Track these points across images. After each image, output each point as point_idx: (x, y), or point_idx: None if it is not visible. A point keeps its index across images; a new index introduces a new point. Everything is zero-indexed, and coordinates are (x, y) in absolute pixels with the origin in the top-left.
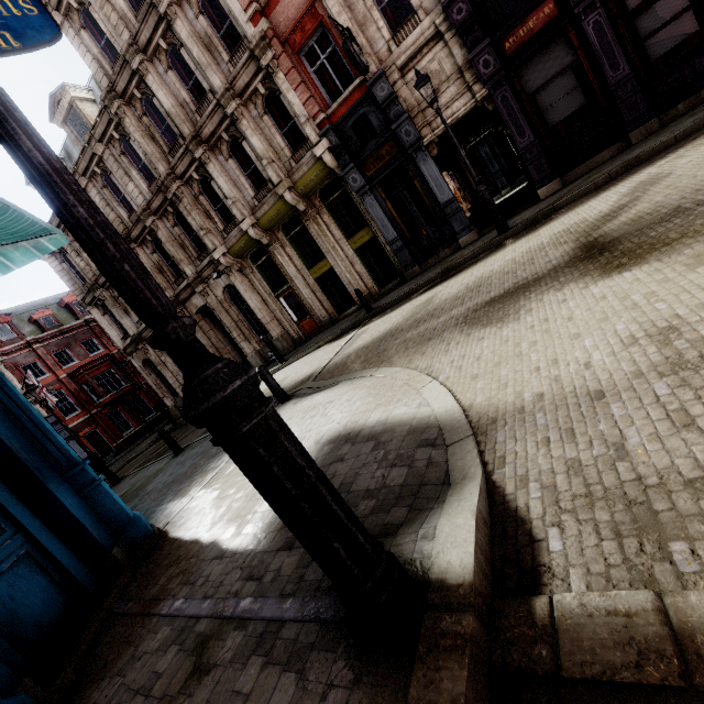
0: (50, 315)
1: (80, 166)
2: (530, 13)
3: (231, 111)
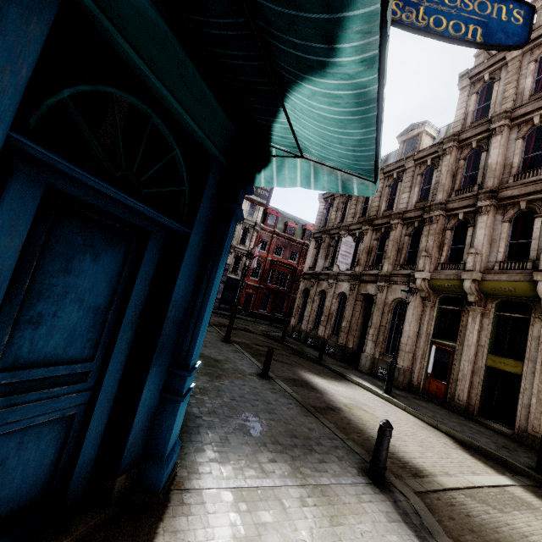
0: (294, 227)
1: (388, 168)
2: None
3: None
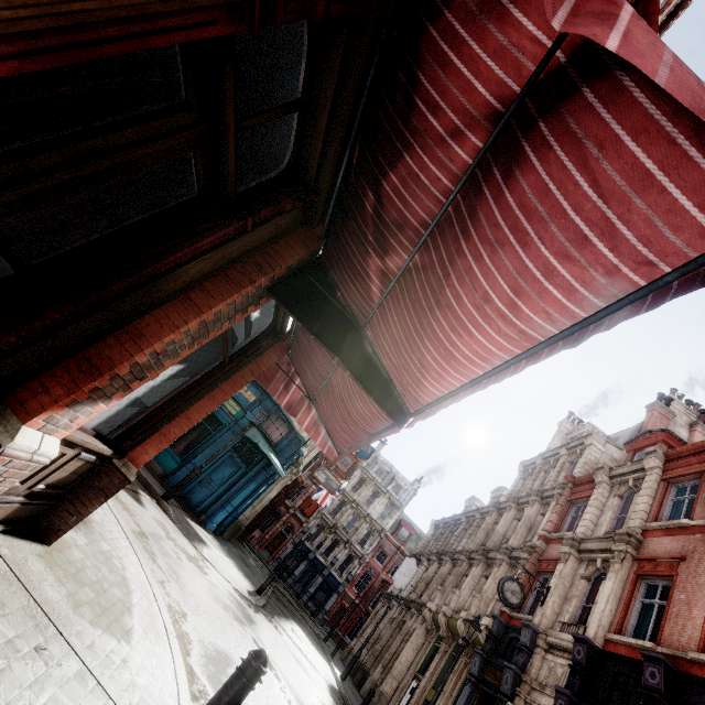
0: None
1: (469, 513)
2: None
3: (498, 557)
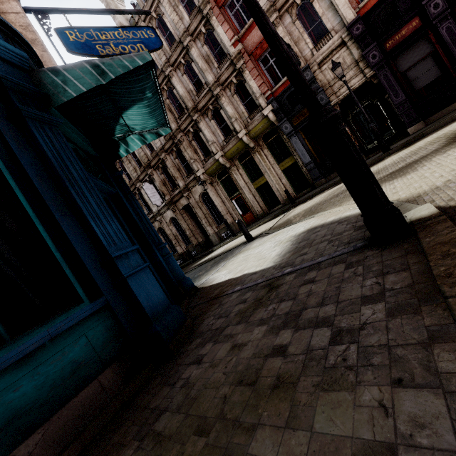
0: None
1: None
2: (403, 26)
3: (216, 93)
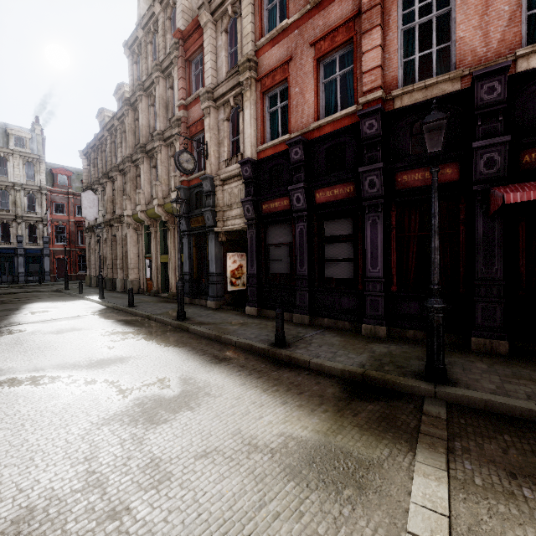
0: None
1: (108, 126)
2: (277, 198)
3: (156, 146)
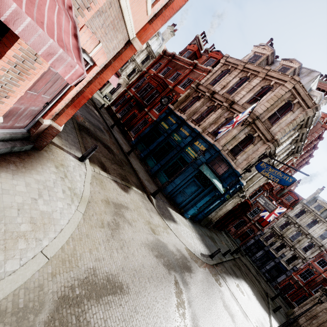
0: None
1: None
2: None
3: None
